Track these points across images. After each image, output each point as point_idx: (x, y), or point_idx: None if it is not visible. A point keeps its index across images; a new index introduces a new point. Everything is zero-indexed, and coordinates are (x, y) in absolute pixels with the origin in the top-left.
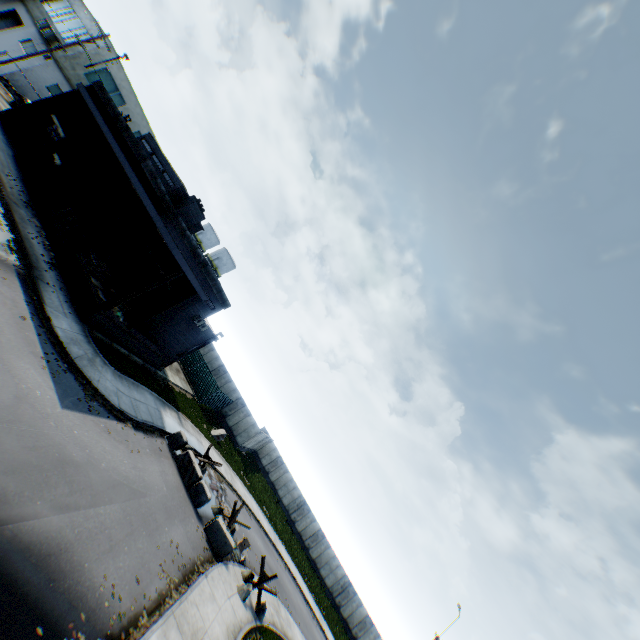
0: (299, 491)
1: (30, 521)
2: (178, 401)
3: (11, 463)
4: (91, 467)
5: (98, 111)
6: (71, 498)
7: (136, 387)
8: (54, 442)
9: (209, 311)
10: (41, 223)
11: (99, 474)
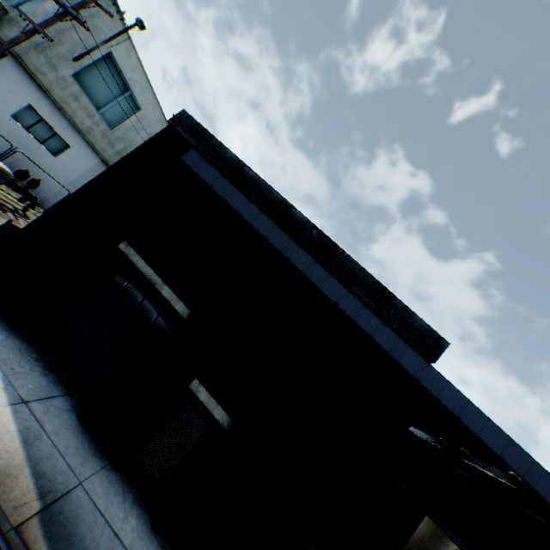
0: None
1: None
2: None
3: None
4: None
5: (296, 244)
6: None
7: None
8: None
9: None
10: None
11: None
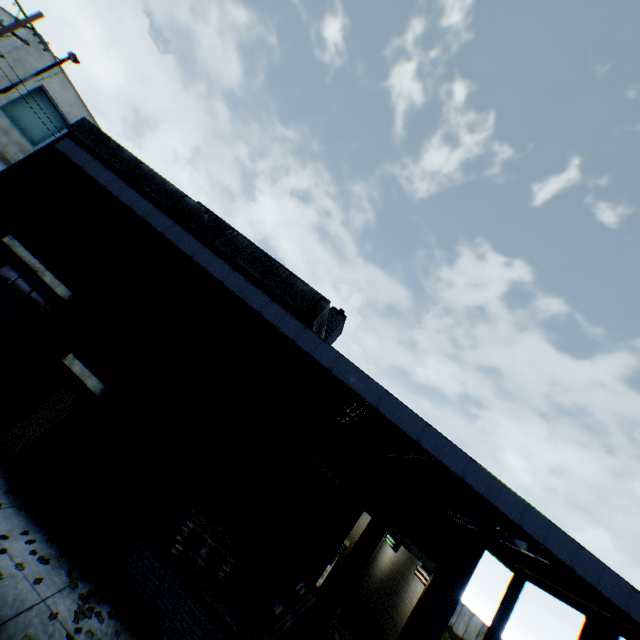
0: None
1: None
2: None
3: None
4: None
5: (158, 210)
6: None
7: None
8: None
9: None
10: None
11: None
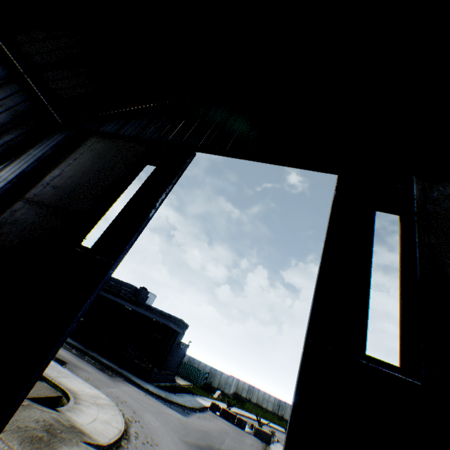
0: (273, 396)
1: (220, 448)
2: (193, 391)
3: (201, 436)
4: (210, 430)
5: None
6: (218, 440)
7: (182, 395)
8: (197, 427)
9: (182, 335)
10: (96, 352)
11: (214, 431)
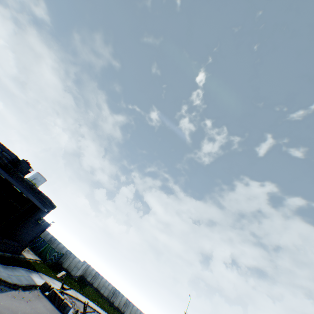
0: (111, 285)
1: None
2: (36, 267)
3: None
4: None
5: None
6: None
7: (15, 269)
8: None
9: (46, 213)
10: None
11: None
